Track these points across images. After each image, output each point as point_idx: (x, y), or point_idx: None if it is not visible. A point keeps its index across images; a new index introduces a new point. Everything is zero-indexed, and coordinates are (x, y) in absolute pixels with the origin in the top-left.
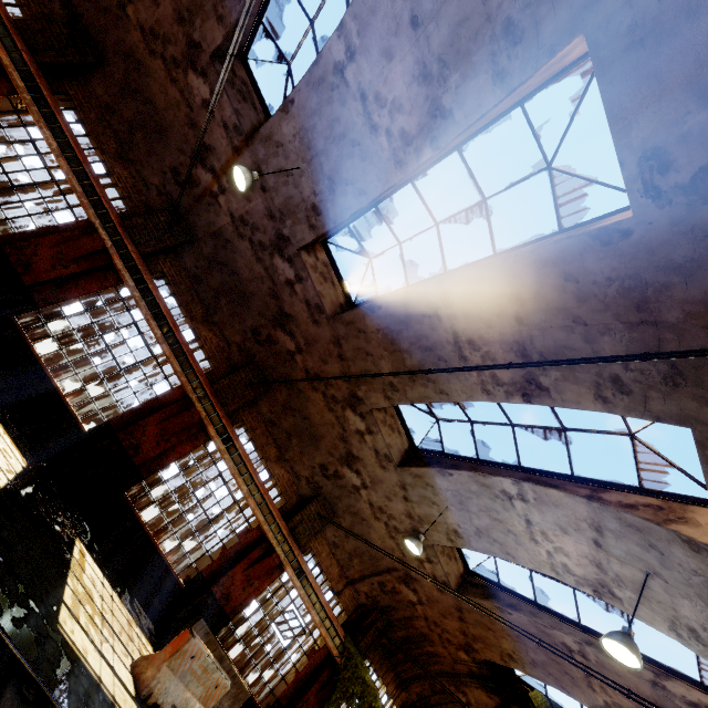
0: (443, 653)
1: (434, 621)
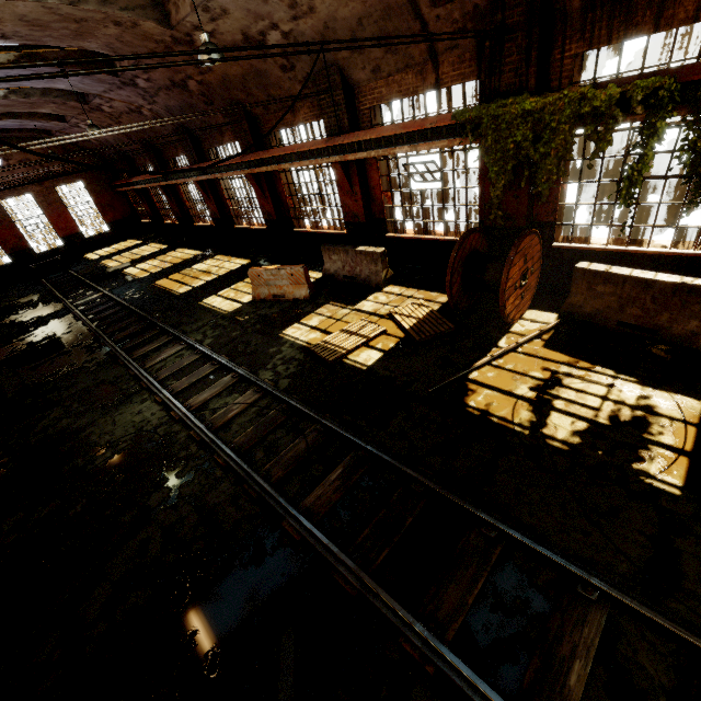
0: None
1: None
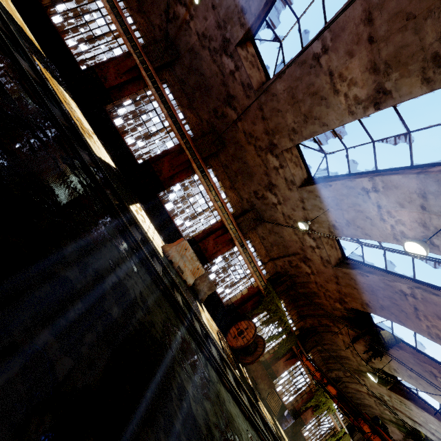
0: (326, 303)
1: (320, 284)
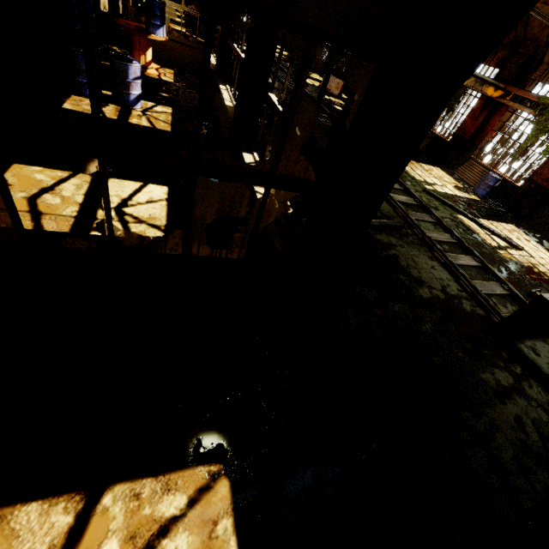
0: None
1: None
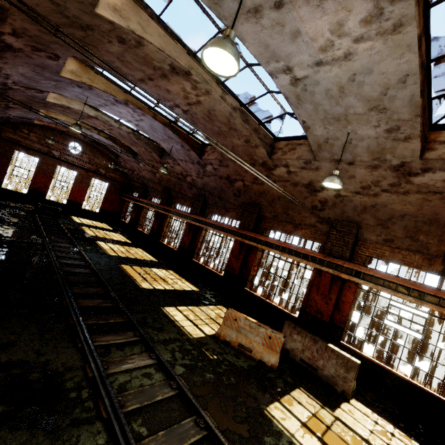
0: None
1: None
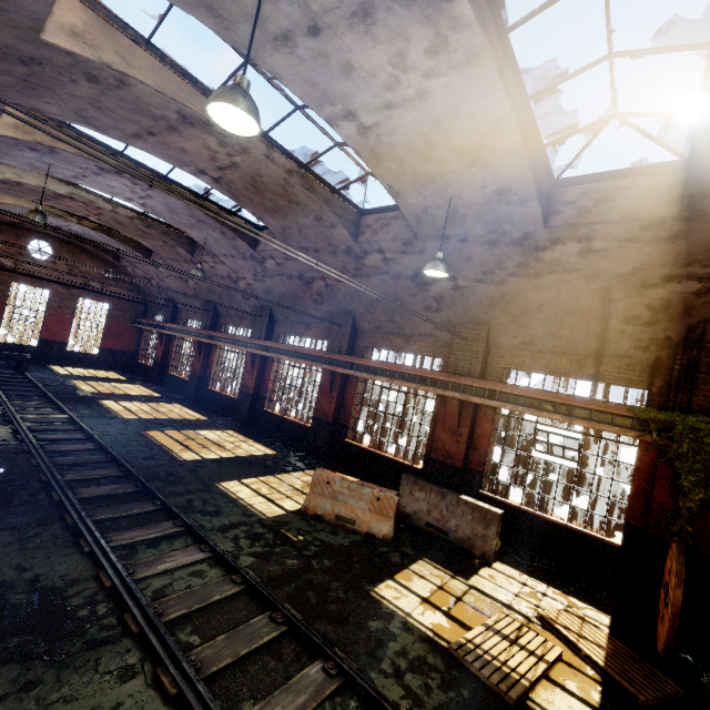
0: None
1: None
